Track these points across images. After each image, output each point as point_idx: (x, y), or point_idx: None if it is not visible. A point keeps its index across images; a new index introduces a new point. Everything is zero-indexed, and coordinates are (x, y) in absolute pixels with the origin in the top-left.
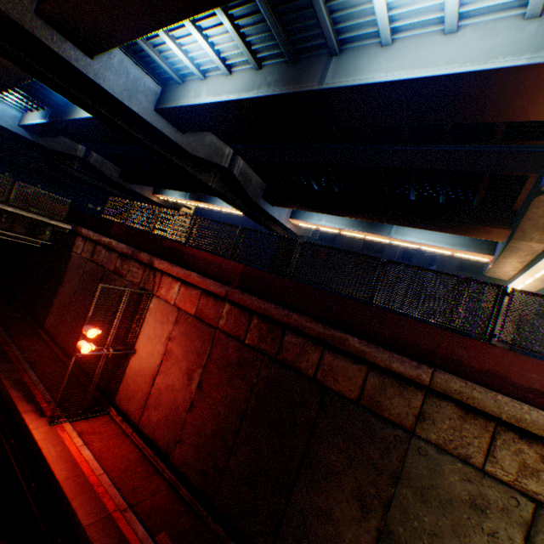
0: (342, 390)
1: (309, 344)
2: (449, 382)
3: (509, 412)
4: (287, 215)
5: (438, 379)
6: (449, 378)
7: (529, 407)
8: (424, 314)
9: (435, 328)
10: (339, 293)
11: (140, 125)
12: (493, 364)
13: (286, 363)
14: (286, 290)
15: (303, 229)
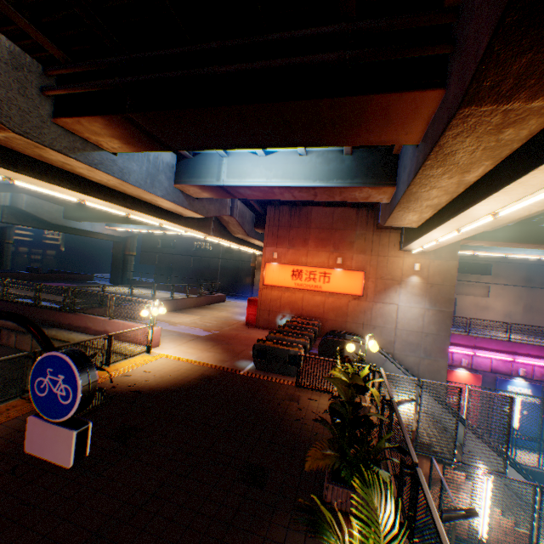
0: (27, 349)
1: (13, 332)
2: (53, 332)
3: (68, 337)
4: (103, 224)
5: (50, 332)
6: (53, 331)
7: (72, 333)
8: (248, 274)
9: (55, 311)
10: (189, 273)
11: None
12: (71, 320)
13: (6, 344)
14: (2, 307)
15: (128, 231)
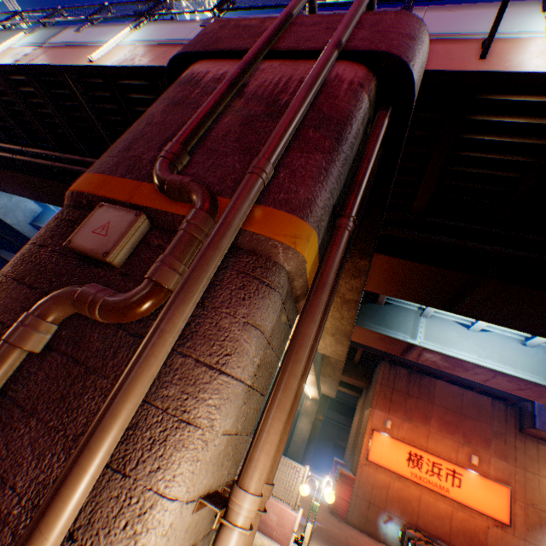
0: None
1: None
2: None
3: None
4: None
5: None
6: None
7: None
8: None
9: None
10: None
11: (13, 229)
12: None
13: None
14: None
15: None
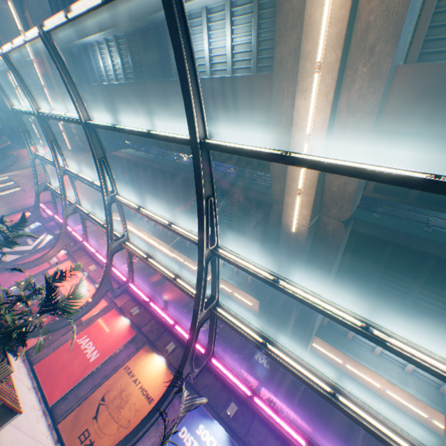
0: None
1: None
2: None
3: None
4: None
5: None
6: None
7: None
8: None
9: None
10: None
11: None
12: None
13: None
14: None
15: None
